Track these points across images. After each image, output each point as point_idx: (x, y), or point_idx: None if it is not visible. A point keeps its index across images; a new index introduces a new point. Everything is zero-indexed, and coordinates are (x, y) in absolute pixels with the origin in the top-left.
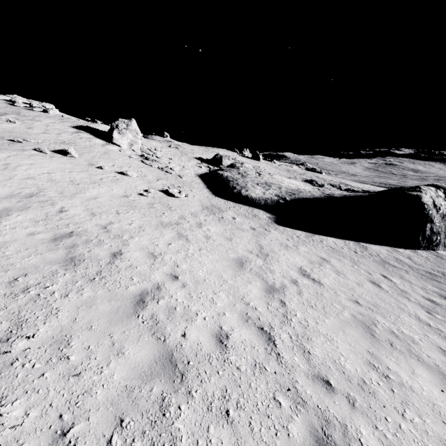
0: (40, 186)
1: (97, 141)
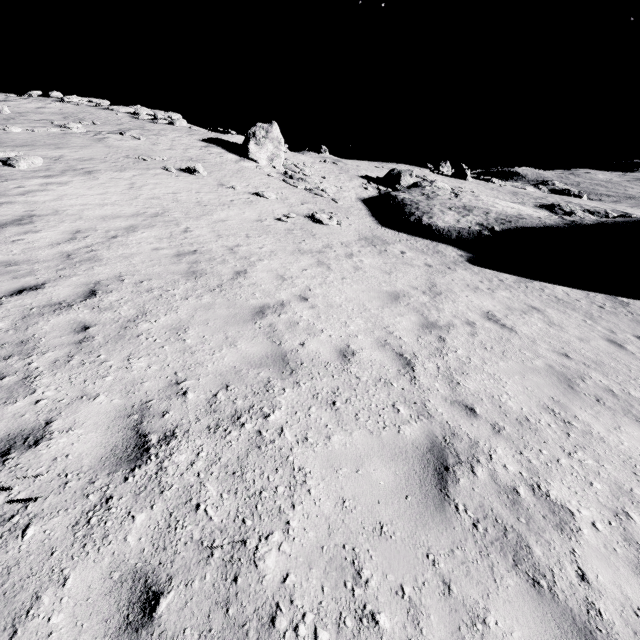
0: (165, 206)
1: (229, 157)
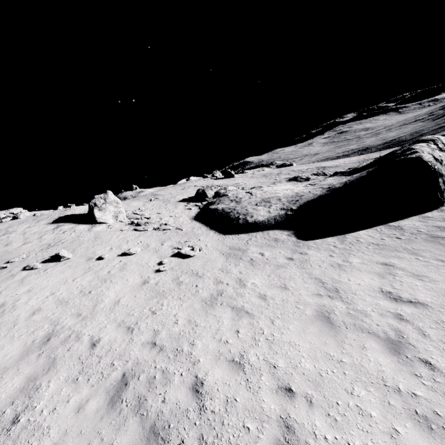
0: (51, 318)
1: (81, 228)
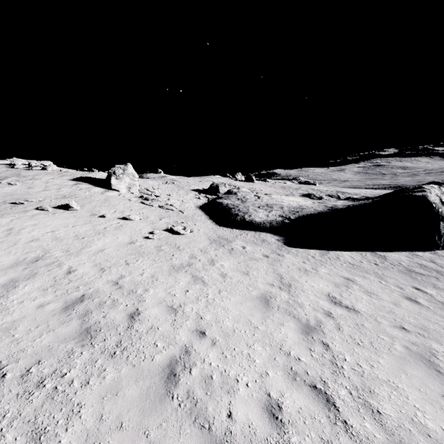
0: (45, 247)
1: (96, 190)
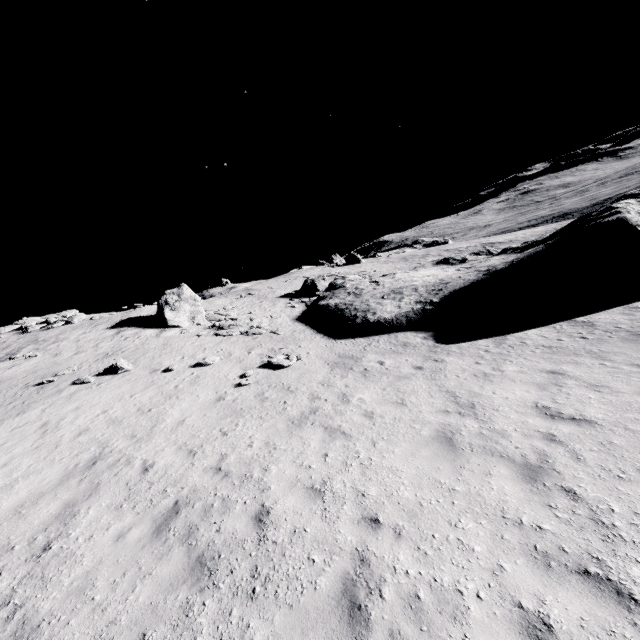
0: (100, 439)
1: (148, 334)
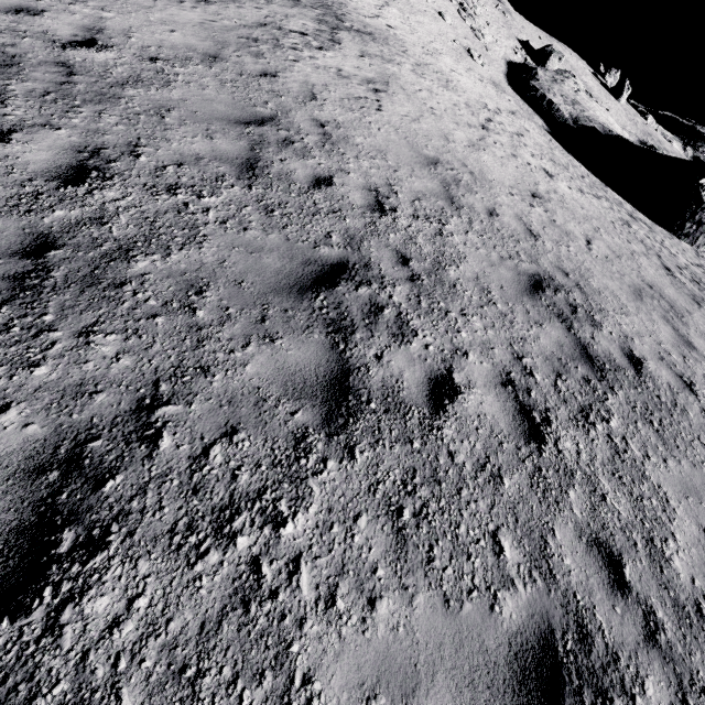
0: None
1: None
